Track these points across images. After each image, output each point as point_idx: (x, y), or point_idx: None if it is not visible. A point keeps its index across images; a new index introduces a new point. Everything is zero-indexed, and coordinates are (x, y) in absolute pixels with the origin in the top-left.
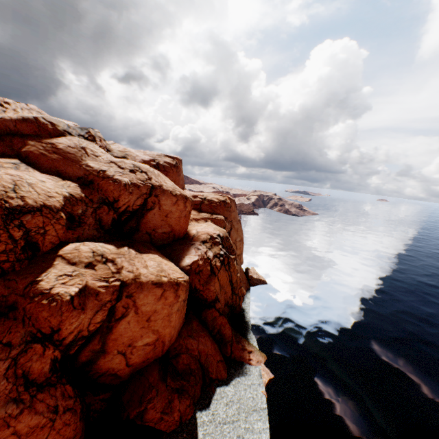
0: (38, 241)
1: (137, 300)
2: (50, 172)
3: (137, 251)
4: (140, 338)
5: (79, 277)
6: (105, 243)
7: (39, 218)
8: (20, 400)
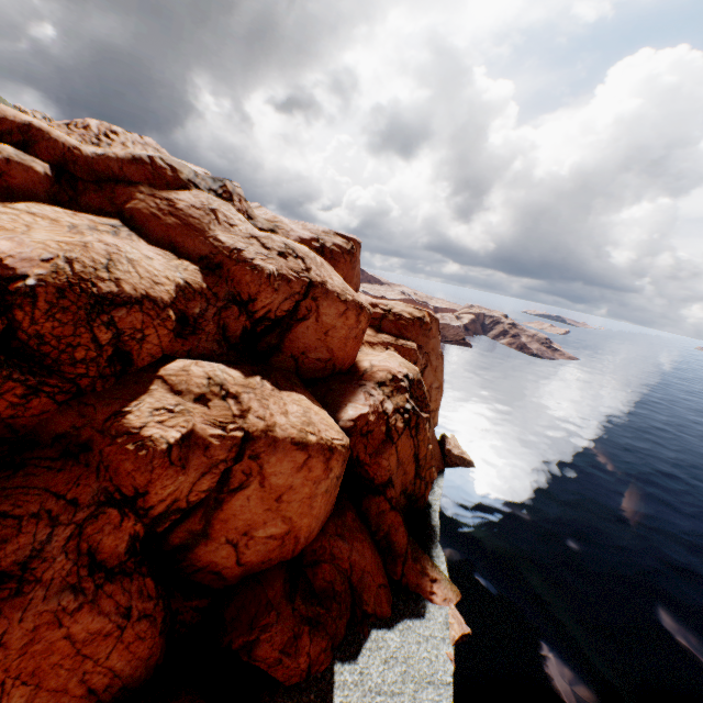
0: (131, 351)
1: (265, 465)
2: (161, 244)
3: (274, 385)
4: (262, 525)
5: (183, 415)
6: (229, 365)
7: (137, 315)
8: (81, 590)
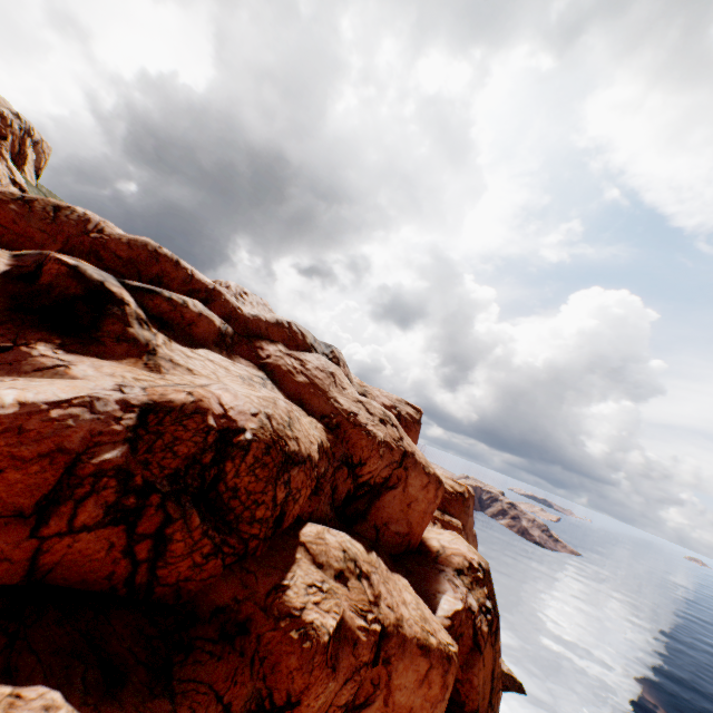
0: (286, 510)
1: (393, 672)
2: (291, 398)
3: (386, 564)
4: None
5: (332, 596)
6: (351, 536)
7: (301, 474)
8: None
